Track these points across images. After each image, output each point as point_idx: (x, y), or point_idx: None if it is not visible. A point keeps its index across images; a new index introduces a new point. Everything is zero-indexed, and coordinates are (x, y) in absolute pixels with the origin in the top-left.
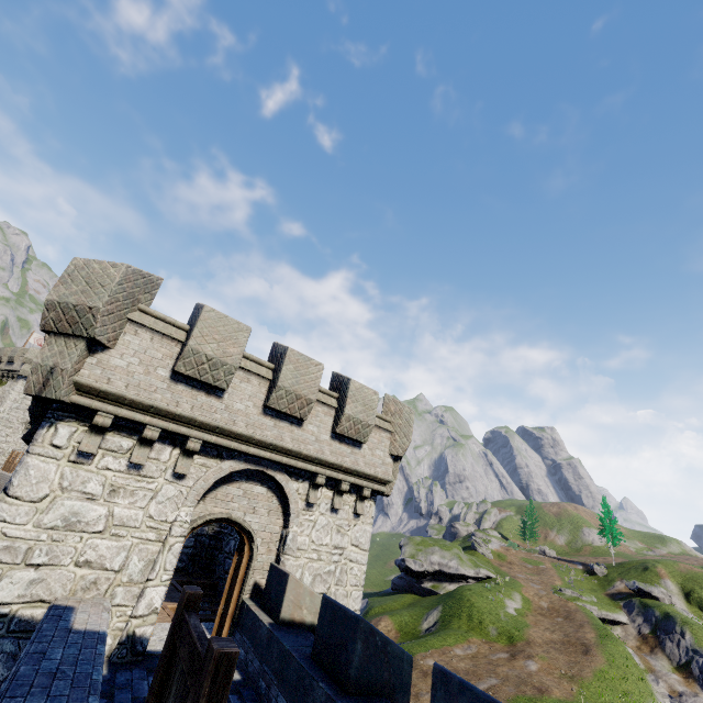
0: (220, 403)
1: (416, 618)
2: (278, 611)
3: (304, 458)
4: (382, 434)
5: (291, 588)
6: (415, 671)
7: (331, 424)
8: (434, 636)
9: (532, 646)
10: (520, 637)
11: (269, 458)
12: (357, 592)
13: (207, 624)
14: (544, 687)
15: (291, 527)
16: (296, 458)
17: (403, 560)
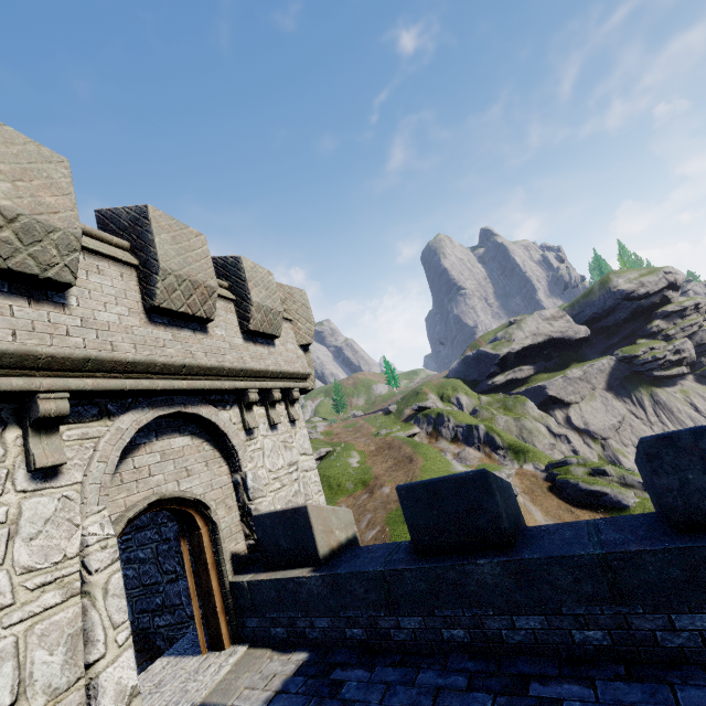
0: (68, 316)
1: None
2: (312, 553)
3: (228, 374)
4: (285, 325)
5: (316, 518)
6: None
7: (237, 323)
8: None
9: (380, 478)
10: (369, 478)
11: (188, 388)
12: (322, 497)
13: (172, 652)
14: None
15: (245, 467)
16: (218, 378)
17: None
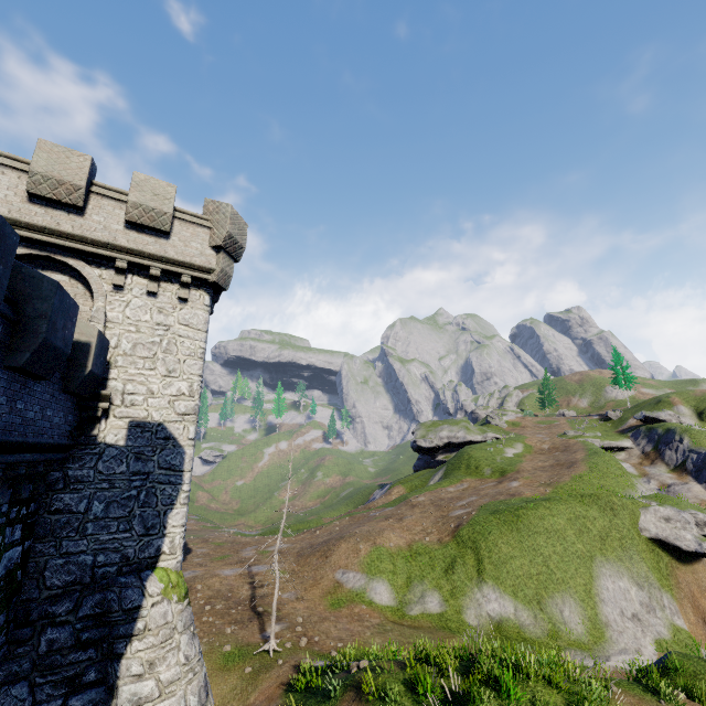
0: None
1: (425, 481)
2: None
3: (94, 244)
4: (198, 229)
5: None
6: (406, 507)
7: (124, 217)
8: (431, 484)
9: (520, 473)
10: (511, 470)
11: (48, 241)
12: (193, 361)
13: None
14: (517, 493)
15: (96, 303)
16: (83, 244)
17: (414, 442)
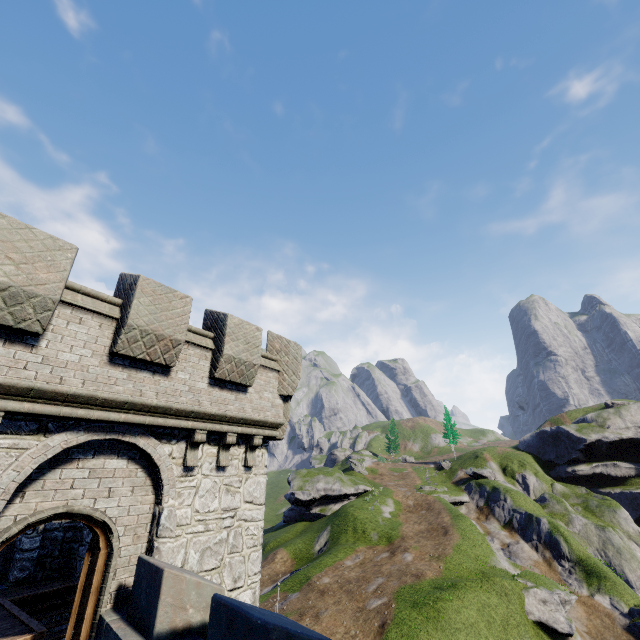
0: (33, 354)
1: (309, 543)
2: (151, 624)
3: (176, 414)
4: (269, 374)
5: (168, 587)
6: (313, 593)
7: (208, 369)
8: (326, 555)
9: (406, 540)
10: (396, 535)
11: (125, 421)
12: (256, 553)
13: None
14: (419, 572)
15: (166, 502)
16: (164, 415)
17: (293, 494)
